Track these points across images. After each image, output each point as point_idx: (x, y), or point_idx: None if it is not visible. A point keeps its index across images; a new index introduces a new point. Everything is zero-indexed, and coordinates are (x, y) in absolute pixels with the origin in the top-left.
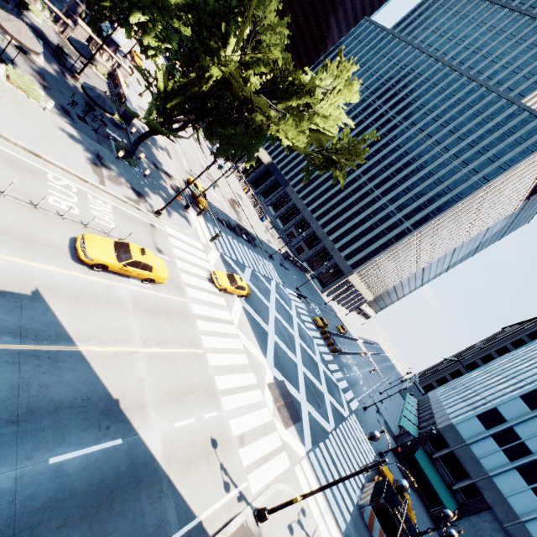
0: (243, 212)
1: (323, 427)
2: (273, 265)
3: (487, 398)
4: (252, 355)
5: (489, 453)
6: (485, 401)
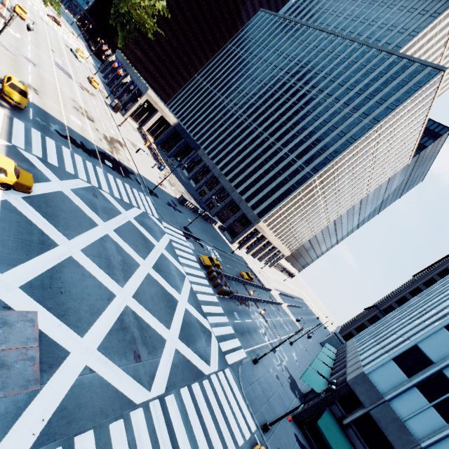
0: (129, 153)
1: (122, 396)
2: (151, 200)
3: (404, 336)
4: None
5: (417, 412)
6: (402, 339)
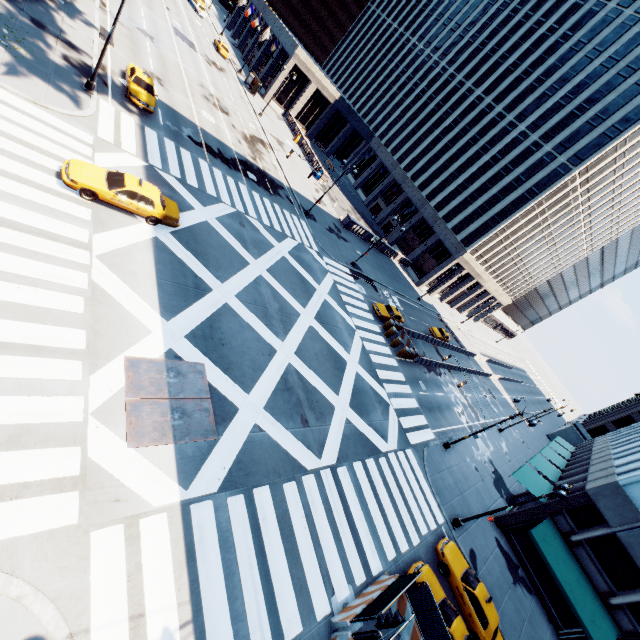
0: (275, 157)
1: (293, 459)
2: (307, 225)
3: None
4: (113, 305)
5: None
6: None
